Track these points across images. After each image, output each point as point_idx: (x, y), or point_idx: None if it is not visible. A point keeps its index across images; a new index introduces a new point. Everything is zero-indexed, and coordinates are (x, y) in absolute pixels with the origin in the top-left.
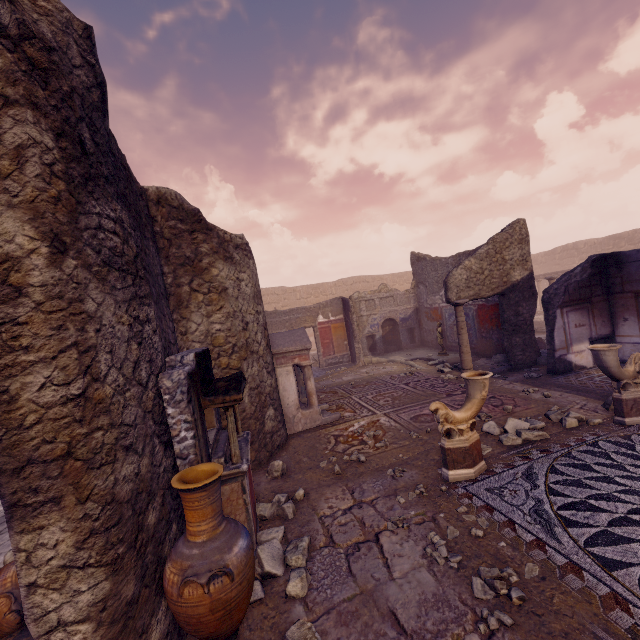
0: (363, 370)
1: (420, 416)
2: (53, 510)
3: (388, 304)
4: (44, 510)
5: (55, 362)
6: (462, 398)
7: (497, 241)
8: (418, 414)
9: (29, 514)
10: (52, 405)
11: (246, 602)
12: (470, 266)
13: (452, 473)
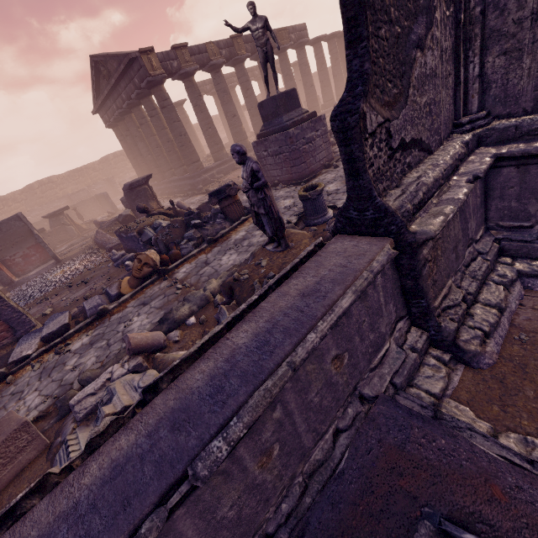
0: None
1: None
2: None
3: None
4: None
5: None
6: None
7: None
8: None
9: None
10: None
11: None
12: None
13: None
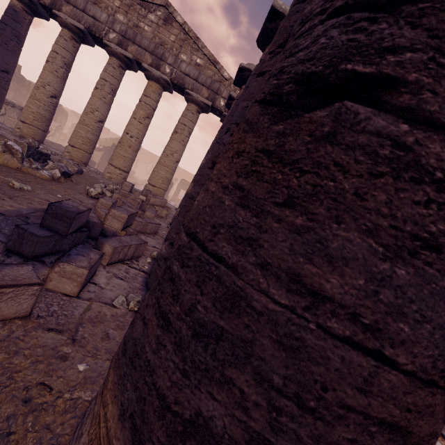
0: None
1: None
2: None
3: None
4: None
5: None
6: None
7: (118, 139)
8: None
9: None
10: None
11: None
12: (107, 139)
13: None
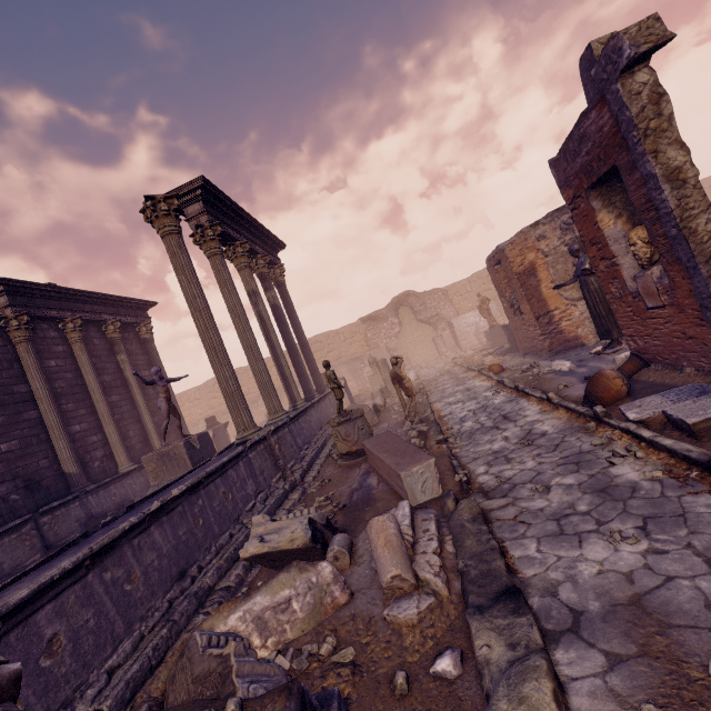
0: None
1: None
2: None
3: None
4: None
5: (707, 212)
6: None
7: None
8: None
9: None
10: None
11: None
12: None
13: None
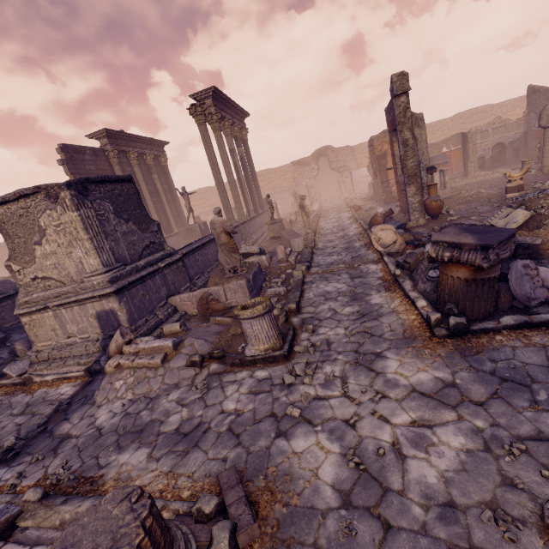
0: (473, 179)
1: (503, 187)
2: (412, 185)
3: (499, 132)
4: (411, 185)
5: (413, 158)
6: (532, 180)
7: None
8: (502, 187)
9: (408, 185)
10: (412, 166)
11: (442, 209)
12: None
13: (508, 195)
